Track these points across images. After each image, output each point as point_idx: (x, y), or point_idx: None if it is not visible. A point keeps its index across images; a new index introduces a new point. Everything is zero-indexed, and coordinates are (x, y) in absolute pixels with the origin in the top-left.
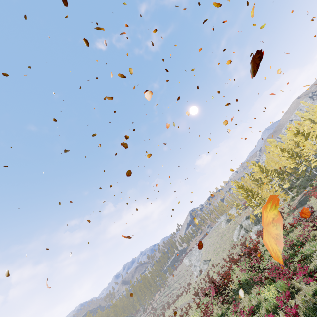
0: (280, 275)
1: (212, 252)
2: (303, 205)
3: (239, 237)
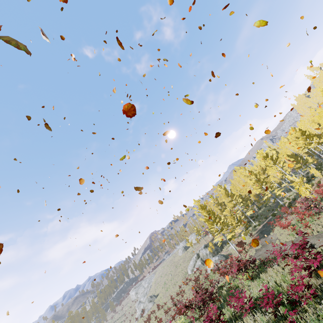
0: None
1: (162, 285)
2: (267, 236)
3: (194, 268)
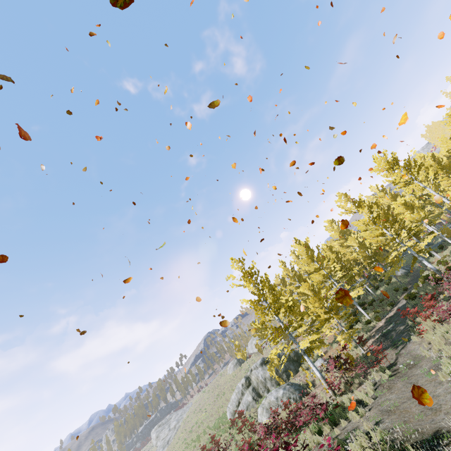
0: None
1: (187, 434)
2: (402, 346)
3: (238, 410)
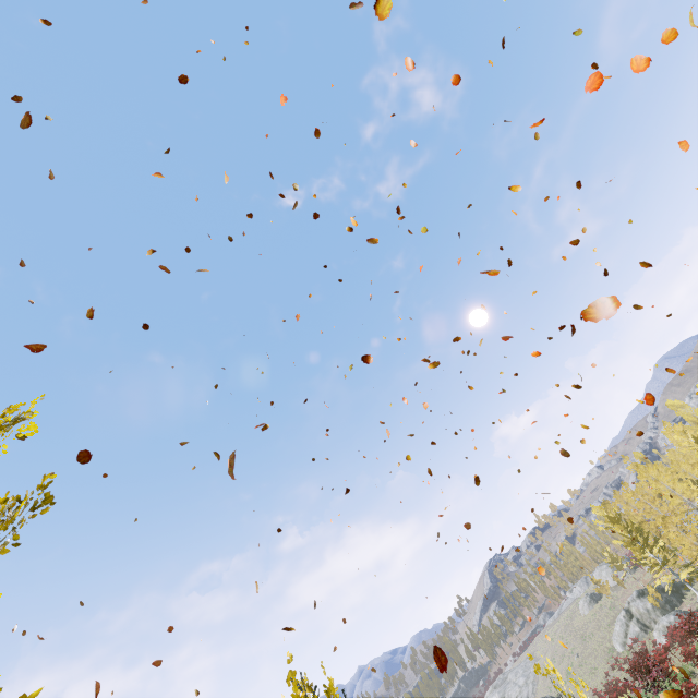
0: (695, 691)
1: (563, 677)
2: None
3: (627, 640)
